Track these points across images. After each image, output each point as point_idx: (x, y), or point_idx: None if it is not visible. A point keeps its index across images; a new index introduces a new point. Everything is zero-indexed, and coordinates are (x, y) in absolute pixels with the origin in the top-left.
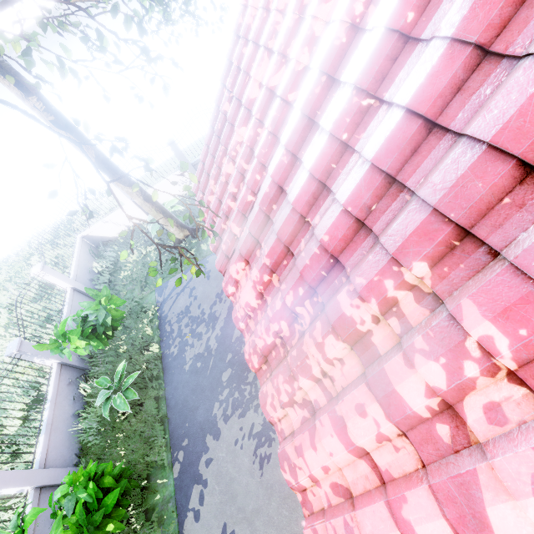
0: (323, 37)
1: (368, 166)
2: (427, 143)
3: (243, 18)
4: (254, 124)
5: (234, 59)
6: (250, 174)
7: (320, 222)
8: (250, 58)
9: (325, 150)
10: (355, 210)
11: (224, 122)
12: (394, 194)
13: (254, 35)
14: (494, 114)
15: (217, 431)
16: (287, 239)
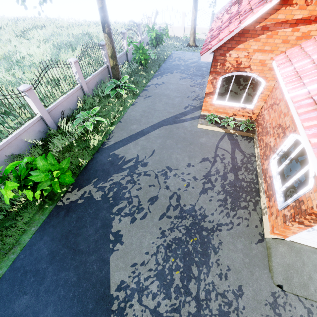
0: None
1: None
2: None
3: None
4: None
5: None
6: None
7: None
8: None
9: None
10: None
11: None
12: None
13: None
14: None
15: (172, 73)
16: None
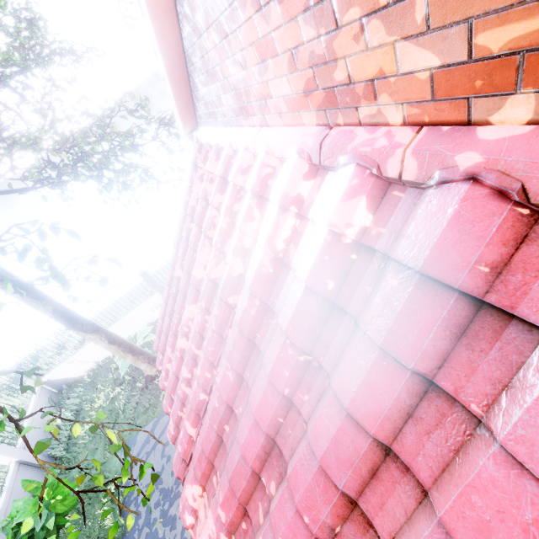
0: (253, 251)
1: (318, 463)
2: (387, 468)
3: (189, 196)
4: (200, 310)
5: (182, 232)
6: (200, 369)
7: (275, 505)
8: (195, 238)
9: (268, 397)
10: (313, 526)
11: (179, 286)
12: (360, 524)
13: (197, 219)
14: (473, 517)
15: None
16: (241, 496)
